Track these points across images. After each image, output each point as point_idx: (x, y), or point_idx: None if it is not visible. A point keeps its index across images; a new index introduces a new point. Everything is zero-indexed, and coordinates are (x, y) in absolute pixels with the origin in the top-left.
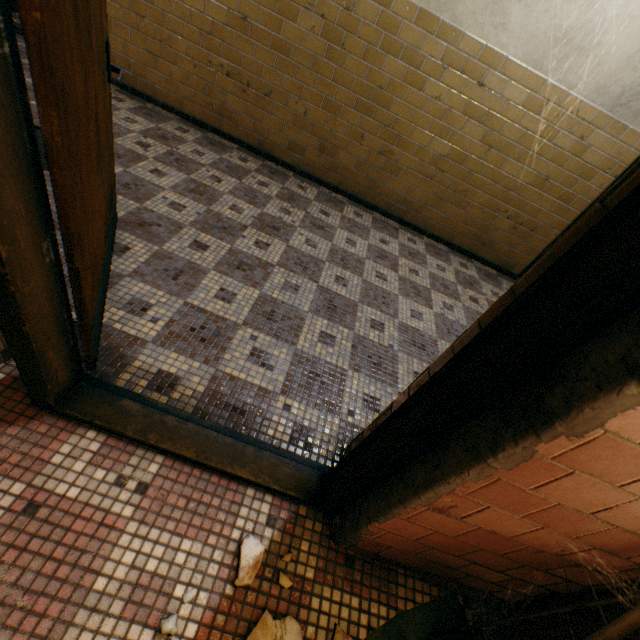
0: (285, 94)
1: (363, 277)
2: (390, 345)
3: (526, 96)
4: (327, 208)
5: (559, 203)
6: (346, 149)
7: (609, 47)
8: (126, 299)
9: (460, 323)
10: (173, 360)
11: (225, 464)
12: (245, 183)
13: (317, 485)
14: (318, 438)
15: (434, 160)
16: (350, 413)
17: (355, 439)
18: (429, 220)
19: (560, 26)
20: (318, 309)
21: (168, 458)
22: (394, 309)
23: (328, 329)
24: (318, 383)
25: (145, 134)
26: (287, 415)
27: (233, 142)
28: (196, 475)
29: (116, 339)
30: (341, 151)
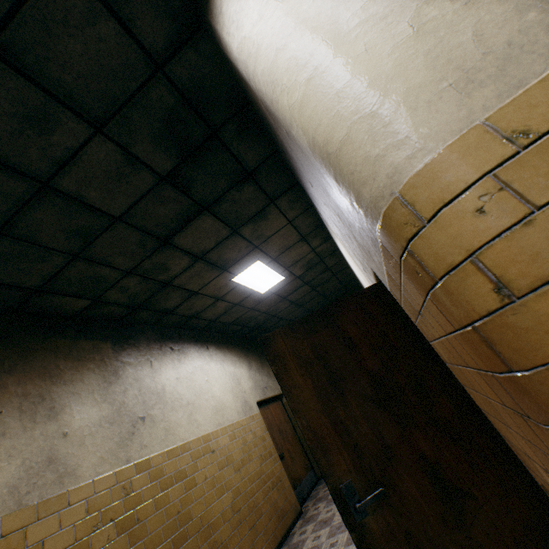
0: None
1: None
2: None
3: (227, 437)
4: None
5: (272, 458)
6: None
7: (228, 401)
8: None
9: None
10: None
11: None
12: None
13: None
14: None
15: (232, 509)
16: None
17: None
18: (262, 548)
19: (213, 408)
20: None
21: None
22: None
23: None
24: None
25: None
26: None
27: None
28: None
29: None
30: None
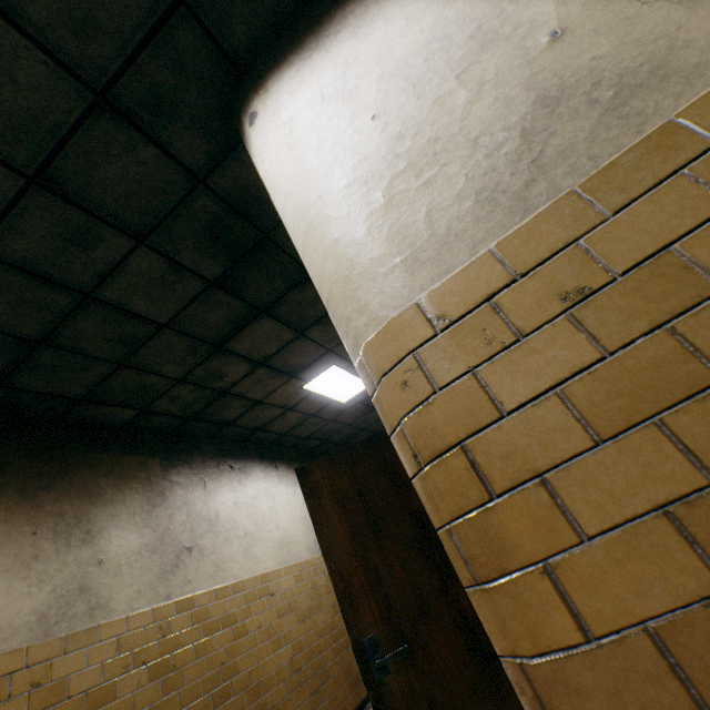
0: None
1: None
2: None
3: (292, 578)
4: None
5: None
6: None
7: (297, 534)
8: None
9: None
10: None
11: None
12: None
13: None
14: None
15: (290, 667)
16: None
17: None
18: None
19: (277, 541)
20: None
21: None
22: None
23: None
24: None
25: None
26: None
27: None
28: None
29: None
30: None
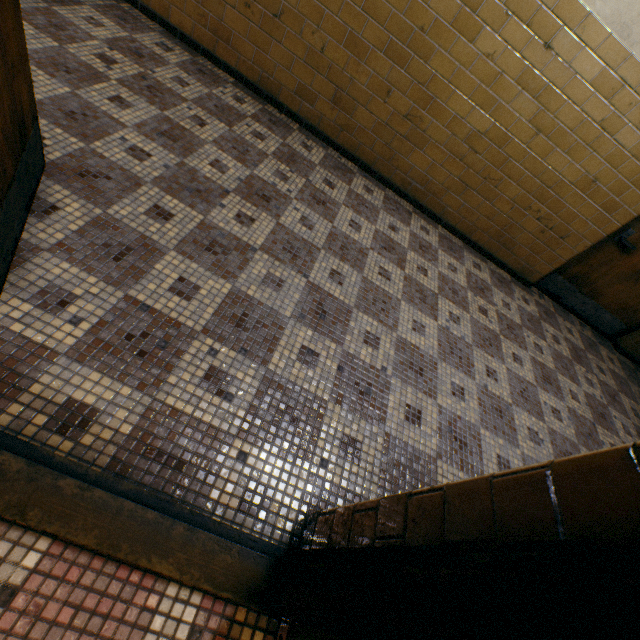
0: (300, 18)
1: (363, 273)
2: (383, 367)
3: (599, 71)
4: (333, 177)
5: (600, 211)
6: (366, 105)
7: None
8: (38, 285)
9: (465, 340)
10: (93, 384)
11: (139, 554)
12: (236, 131)
13: (265, 579)
14: (277, 501)
15: (469, 136)
16: (323, 463)
17: (323, 514)
18: (448, 208)
19: None
20: (303, 314)
21: (57, 542)
22: (394, 319)
23: (312, 343)
24: (288, 420)
25: (112, 44)
26: (241, 468)
27: (229, 74)
28: (96, 568)
29: (10, 348)
30: (360, 107)
